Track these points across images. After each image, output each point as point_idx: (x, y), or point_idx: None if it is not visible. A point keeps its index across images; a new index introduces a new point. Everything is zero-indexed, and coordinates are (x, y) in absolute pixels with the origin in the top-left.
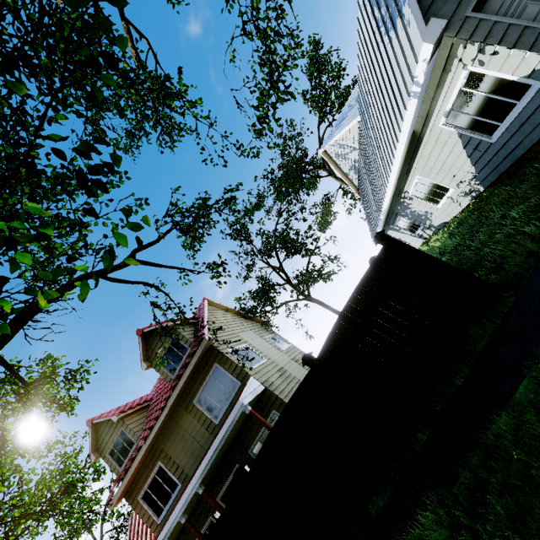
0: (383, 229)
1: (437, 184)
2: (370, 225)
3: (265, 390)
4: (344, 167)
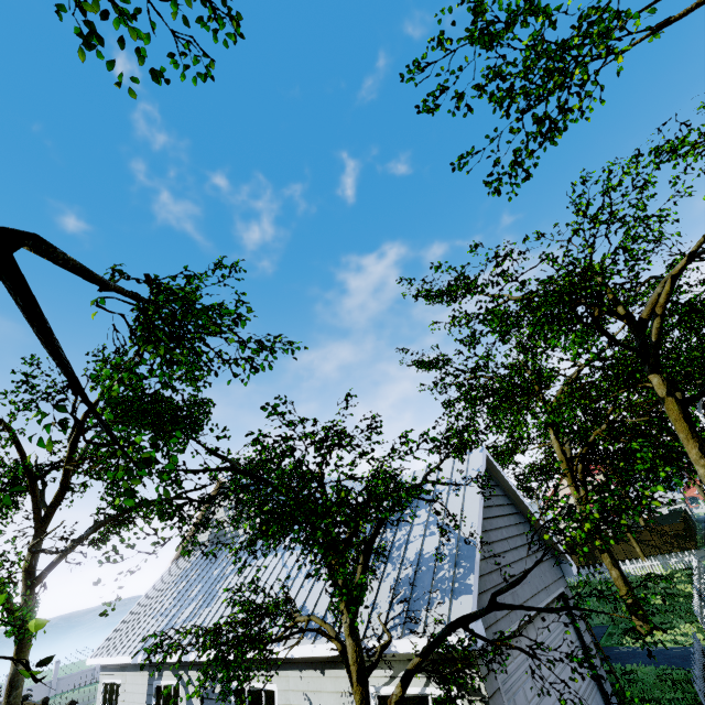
0: None
1: None
2: None
3: None
4: None
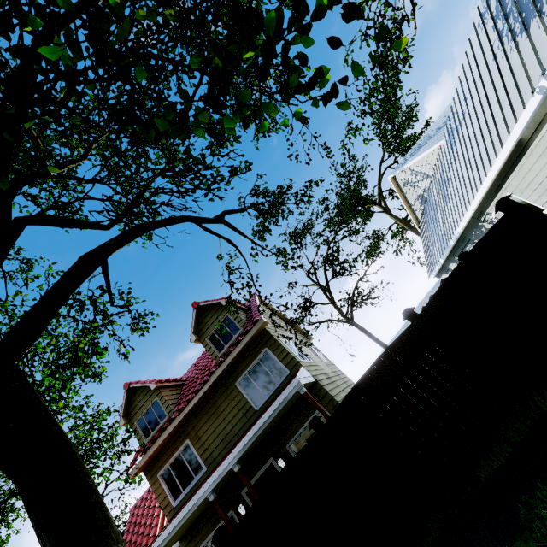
0: (445, 261)
1: (529, 204)
2: (430, 257)
3: (315, 383)
4: (410, 196)
